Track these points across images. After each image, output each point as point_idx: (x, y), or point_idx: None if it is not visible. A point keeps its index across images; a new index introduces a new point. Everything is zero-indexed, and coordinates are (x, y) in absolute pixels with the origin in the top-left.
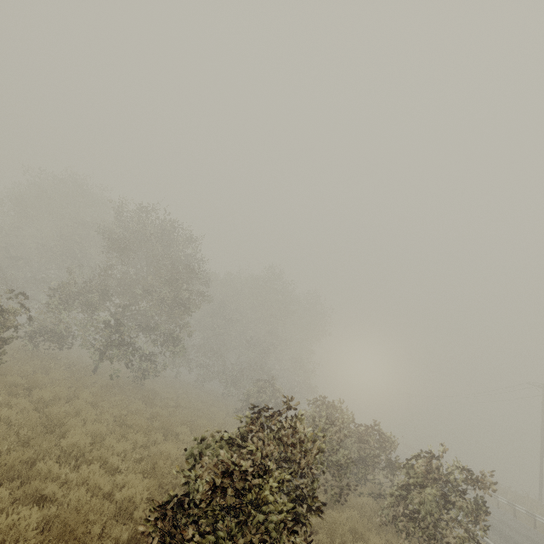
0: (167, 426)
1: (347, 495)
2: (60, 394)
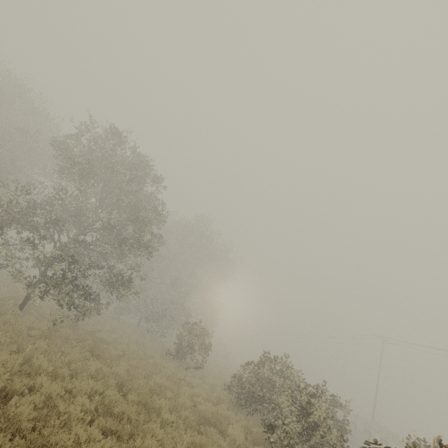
0: (150, 403)
1: None
2: (10, 367)
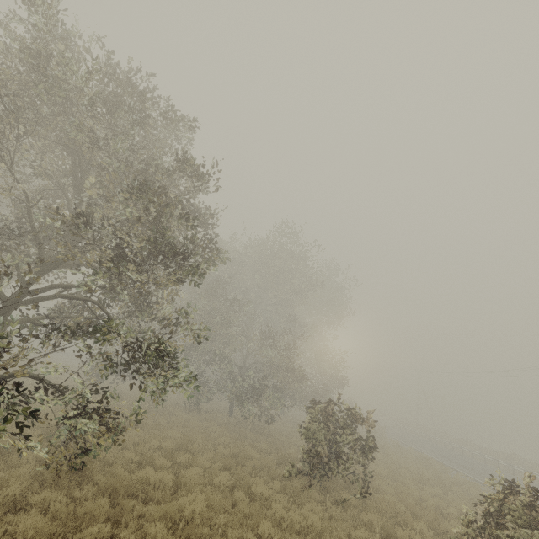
0: None
1: None
2: None
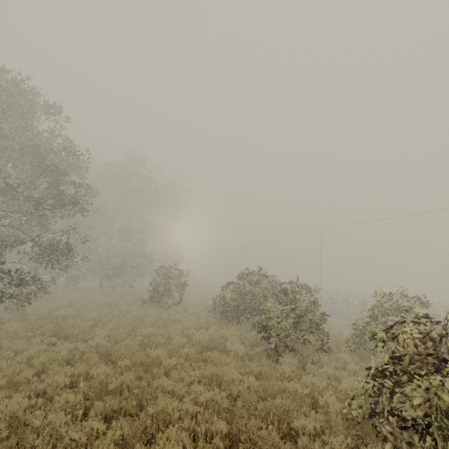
0: (146, 360)
1: (326, 343)
2: None
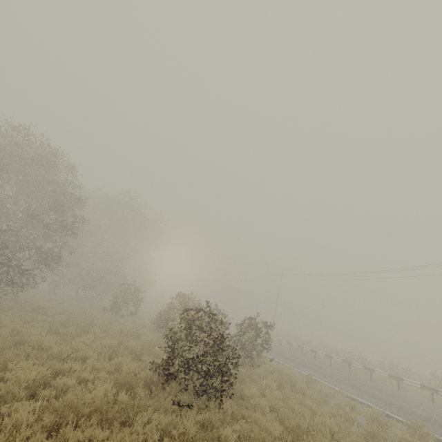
0: (85, 328)
1: None
2: None
